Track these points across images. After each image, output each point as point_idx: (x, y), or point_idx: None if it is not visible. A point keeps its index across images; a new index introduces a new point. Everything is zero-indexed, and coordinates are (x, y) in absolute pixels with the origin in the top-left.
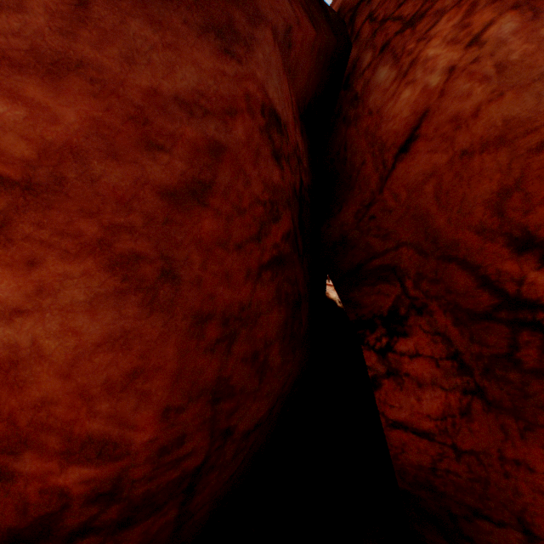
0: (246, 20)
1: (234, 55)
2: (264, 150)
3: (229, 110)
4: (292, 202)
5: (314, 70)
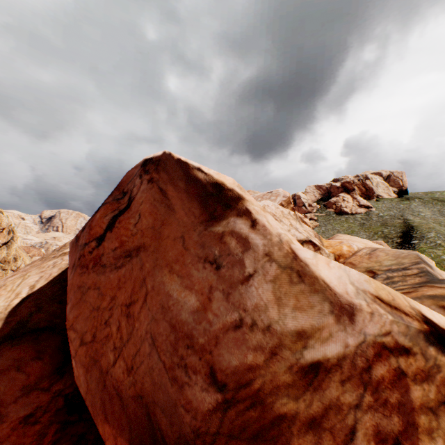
0: (5, 408)
1: (5, 421)
2: (28, 428)
3: (8, 436)
4: (57, 417)
5: (53, 359)
